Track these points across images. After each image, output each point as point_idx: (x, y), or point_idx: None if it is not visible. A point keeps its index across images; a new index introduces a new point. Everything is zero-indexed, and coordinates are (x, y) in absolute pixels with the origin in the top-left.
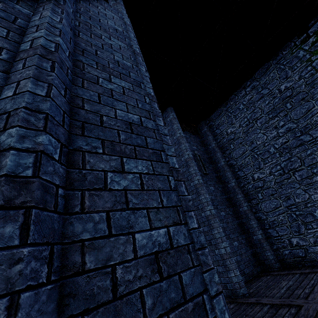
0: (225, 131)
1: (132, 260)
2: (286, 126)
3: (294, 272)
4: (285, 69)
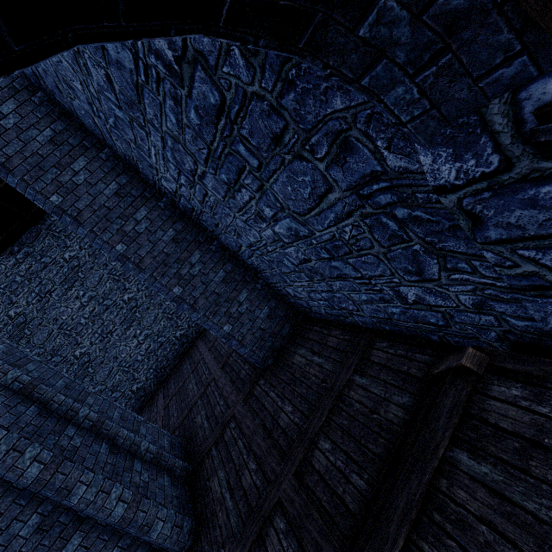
0: (6, 315)
1: (120, 421)
2: (88, 295)
3: (145, 409)
4: (61, 237)
